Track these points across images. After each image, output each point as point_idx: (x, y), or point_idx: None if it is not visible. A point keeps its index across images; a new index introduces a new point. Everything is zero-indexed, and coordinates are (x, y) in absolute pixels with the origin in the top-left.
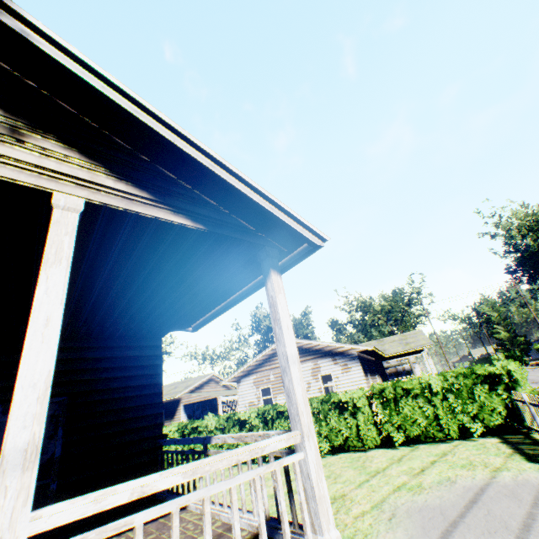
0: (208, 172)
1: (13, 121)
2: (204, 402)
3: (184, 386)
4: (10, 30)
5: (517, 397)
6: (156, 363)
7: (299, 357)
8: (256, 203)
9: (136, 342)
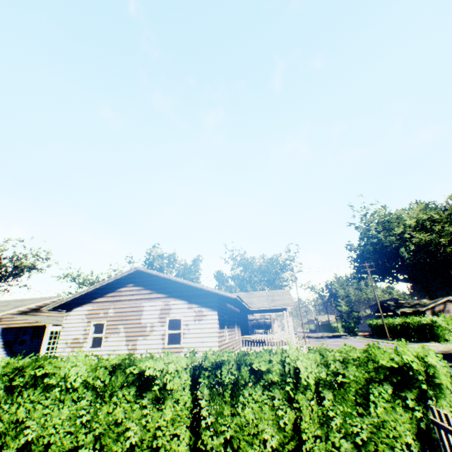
0: None
1: None
2: (39, 327)
3: (14, 306)
4: None
5: (451, 425)
6: None
7: (151, 293)
8: None
9: None
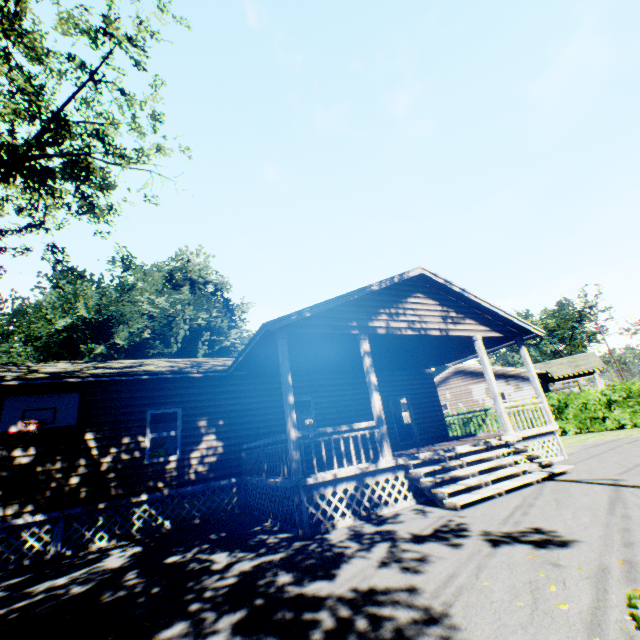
0: (505, 318)
1: (462, 317)
2: None
3: None
4: (465, 296)
5: None
6: (432, 381)
7: (472, 379)
8: (519, 325)
9: (421, 371)
